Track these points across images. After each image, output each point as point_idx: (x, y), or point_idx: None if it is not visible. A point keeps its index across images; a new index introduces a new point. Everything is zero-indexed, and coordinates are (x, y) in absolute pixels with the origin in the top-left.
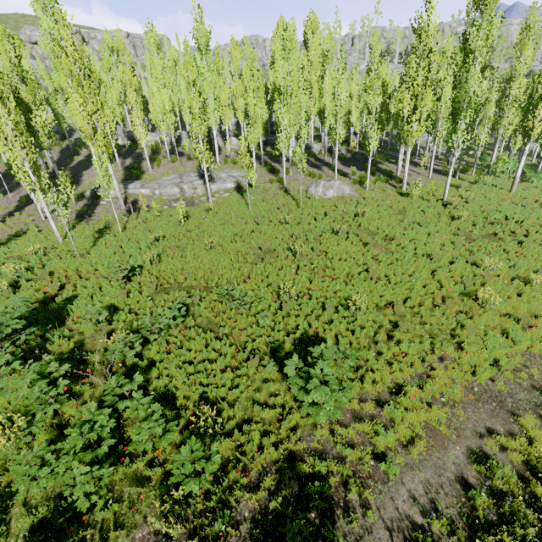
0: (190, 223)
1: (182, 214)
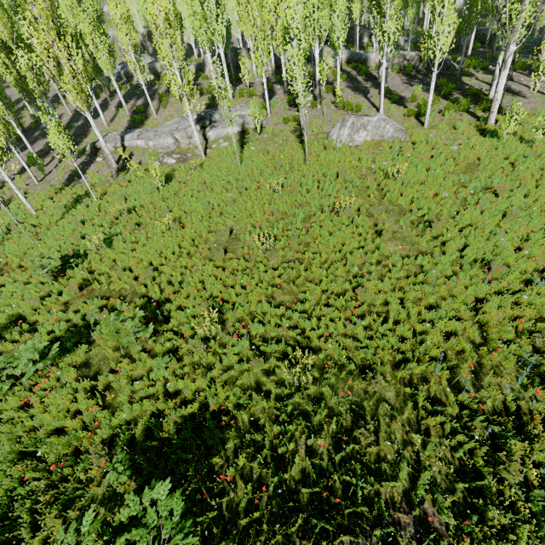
0: (170, 188)
1: (158, 177)
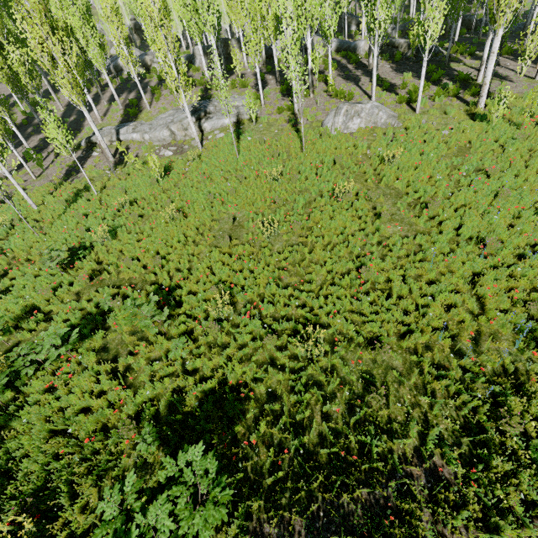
0: (169, 180)
1: (158, 169)
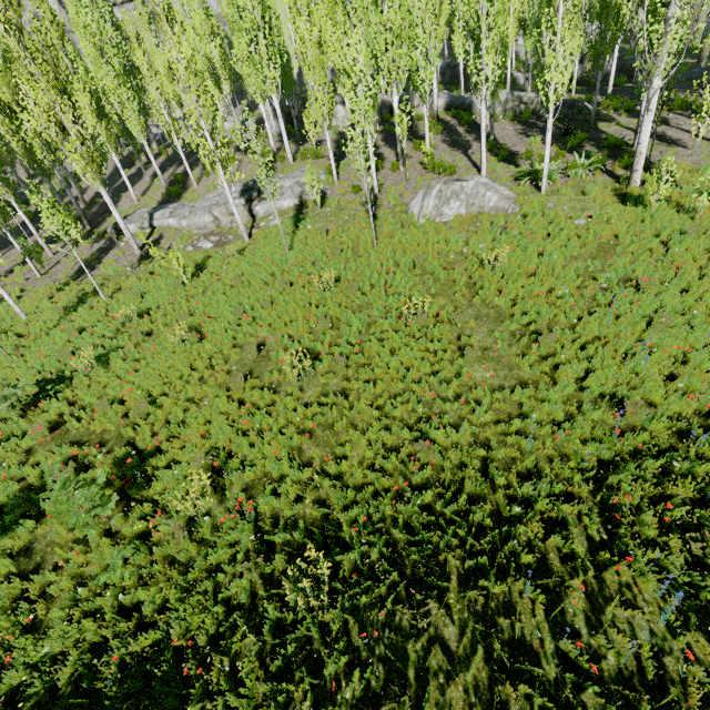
0: (199, 283)
1: (183, 268)
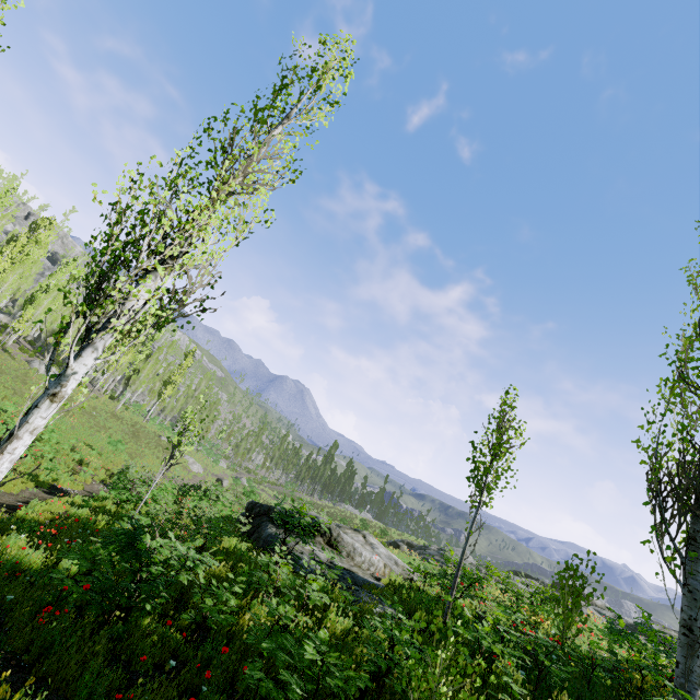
0: None
1: None
